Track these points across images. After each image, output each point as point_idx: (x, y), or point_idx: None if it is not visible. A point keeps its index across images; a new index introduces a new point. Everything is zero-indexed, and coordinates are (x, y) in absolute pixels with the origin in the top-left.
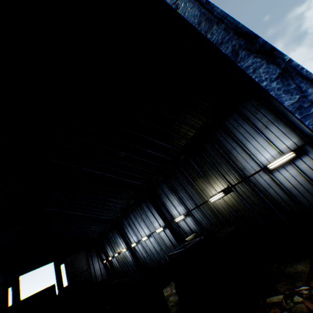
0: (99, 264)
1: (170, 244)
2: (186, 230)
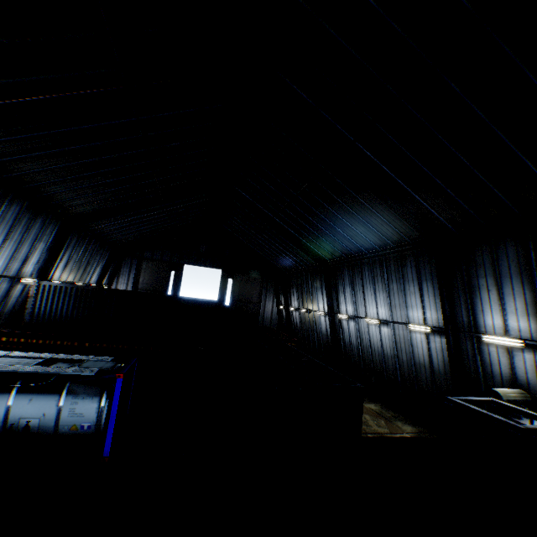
0: (272, 305)
1: (425, 364)
2: (494, 368)
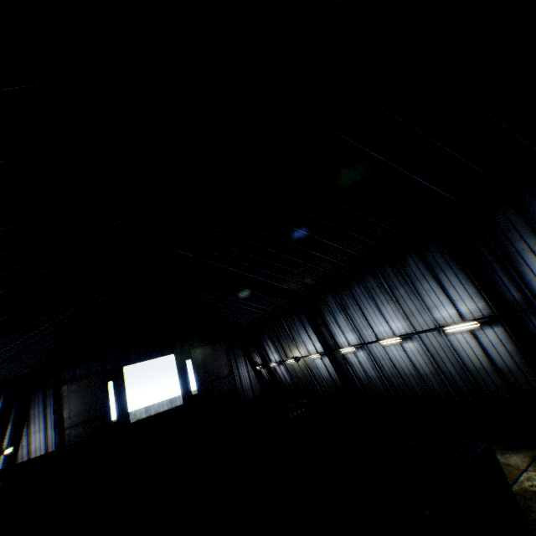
0: (247, 370)
1: (483, 366)
2: None
